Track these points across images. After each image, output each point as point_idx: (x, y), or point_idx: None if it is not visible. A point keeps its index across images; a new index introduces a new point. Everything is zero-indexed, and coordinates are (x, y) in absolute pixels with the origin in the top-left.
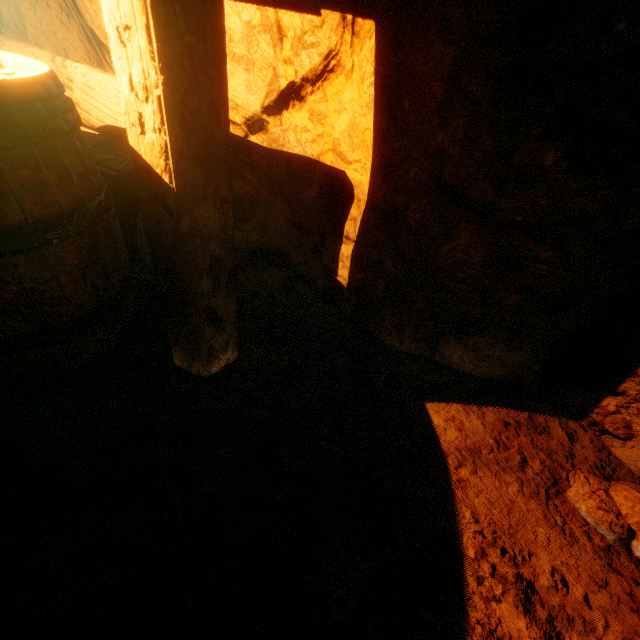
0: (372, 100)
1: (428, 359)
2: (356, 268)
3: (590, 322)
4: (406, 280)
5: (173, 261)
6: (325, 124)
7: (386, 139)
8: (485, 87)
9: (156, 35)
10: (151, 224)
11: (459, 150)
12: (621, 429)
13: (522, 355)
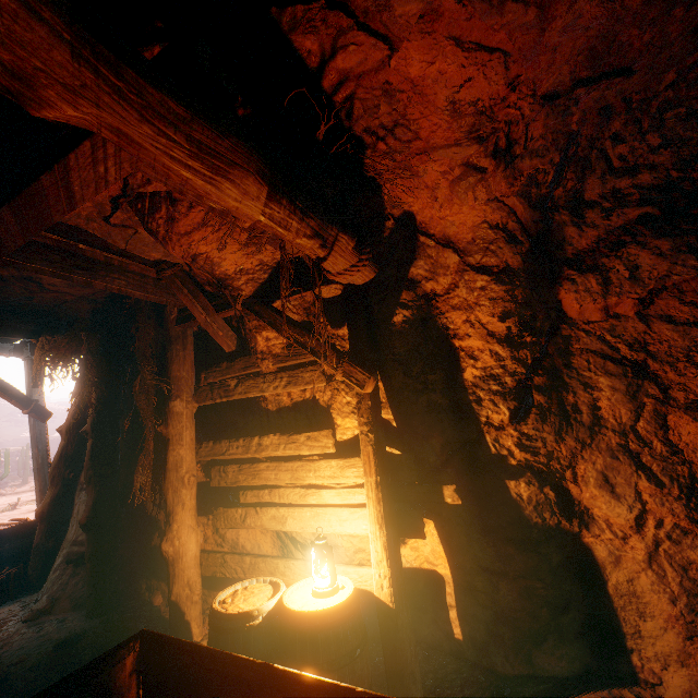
0: (439, 541)
1: (534, 674)
2: (463, 623)
3: (584, 611)
4: (492, 620)
5: (395, 645)
6: (419, 551)
7: (451, 554)
8: (478, 534)
9: (389, 560)
10: (384, 628)
11: (481, 553)
12: (654, 676)
13: (575, 646)
